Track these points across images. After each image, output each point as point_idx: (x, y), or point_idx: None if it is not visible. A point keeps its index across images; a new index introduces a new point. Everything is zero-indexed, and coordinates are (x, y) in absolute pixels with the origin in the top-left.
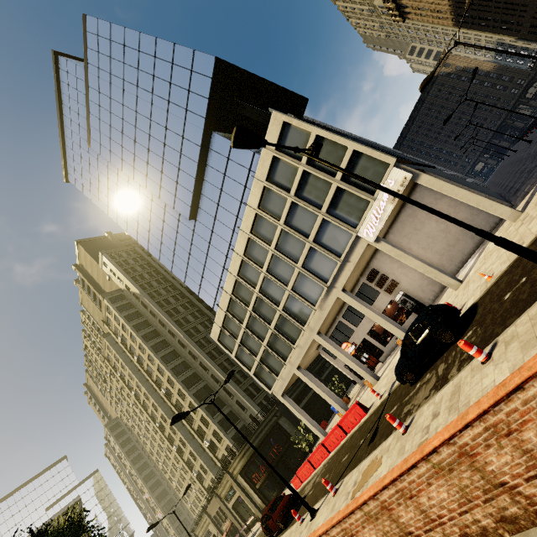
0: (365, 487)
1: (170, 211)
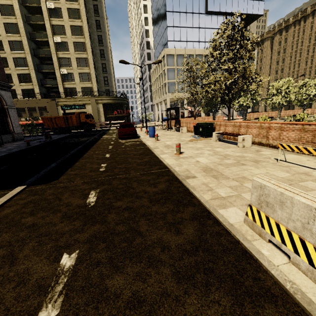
0: None
1: None
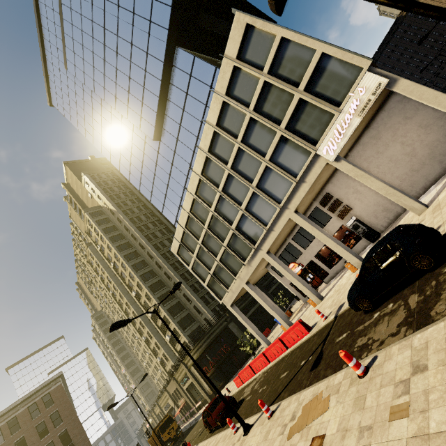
0: (306, 432)
1: (138, 132)
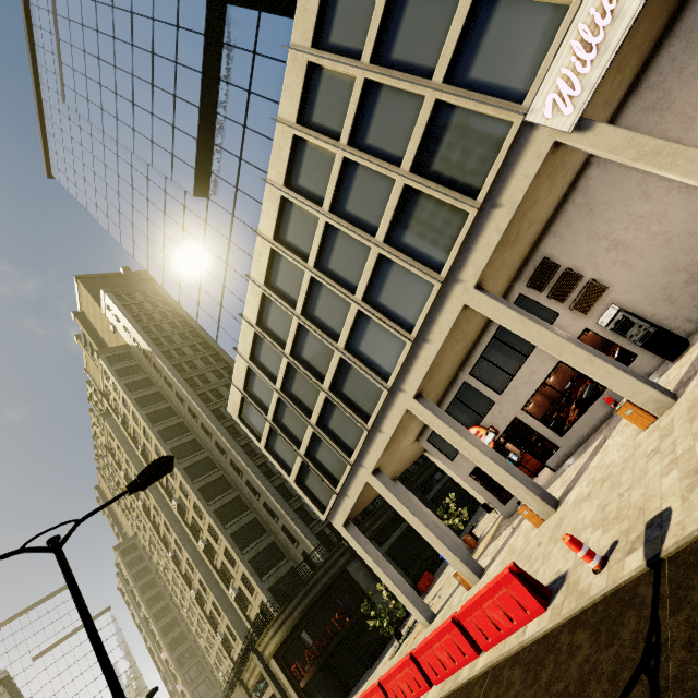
0: None
1: (172, 191)
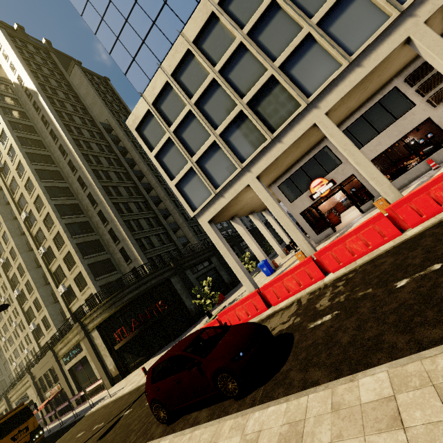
0: None
1: None
